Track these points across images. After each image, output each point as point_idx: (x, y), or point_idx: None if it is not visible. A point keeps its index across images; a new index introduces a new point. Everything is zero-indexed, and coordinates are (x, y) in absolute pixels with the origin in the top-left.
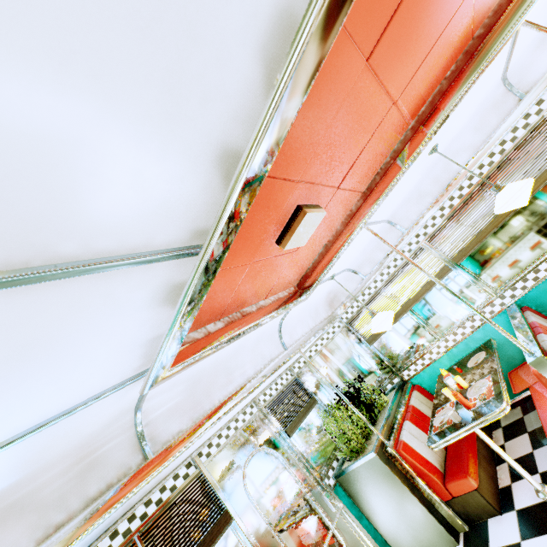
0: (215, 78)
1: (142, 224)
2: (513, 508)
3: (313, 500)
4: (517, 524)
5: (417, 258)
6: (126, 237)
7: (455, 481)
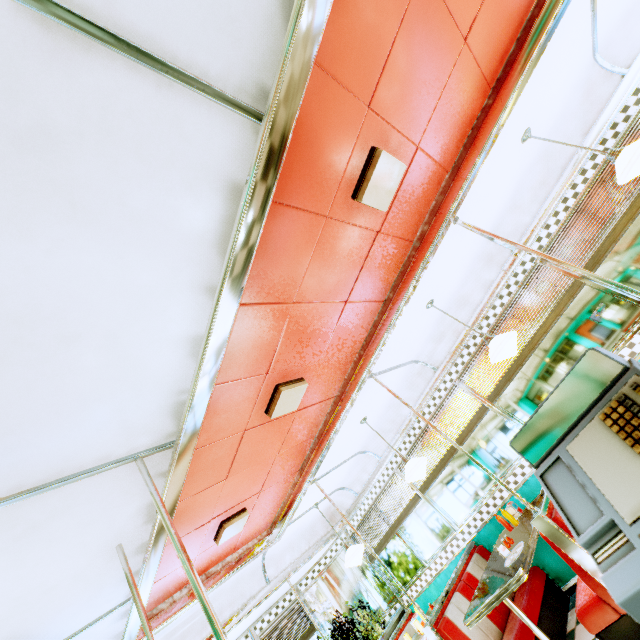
0: (117, 571)
1: (97, 611)
2: None
3: None
4: None
5: (394, 483)
6: (91, 617)
7: None
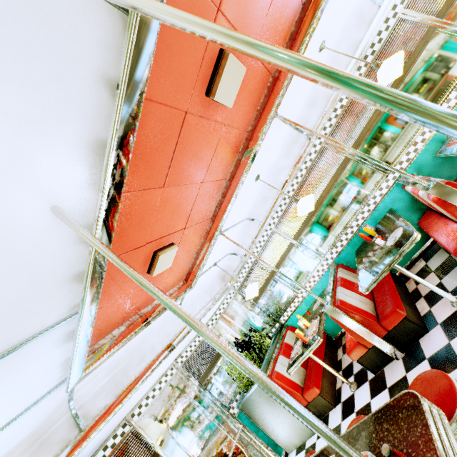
0: (57, 262)
1: (36, 321)
2: (340, 401)
3: (221, 427)
4: (341, 411)
5: (272, 240)
6: (28, 330)
7: (307, 392)
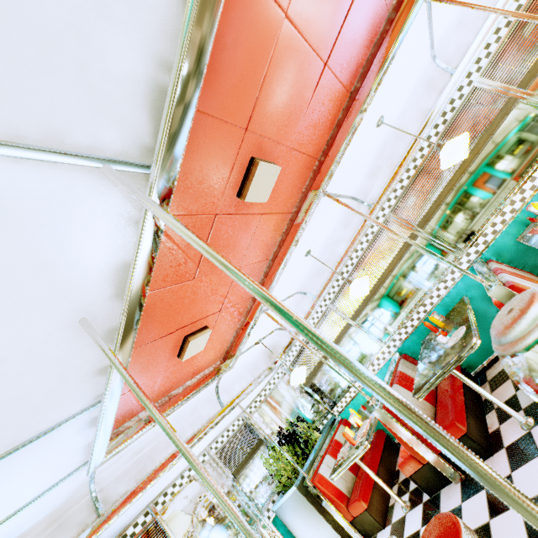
0: (83, 361)
1: (62, 411)
2: (391, 522)
3: None
4: (389, 535)
5: (327, 317)
6: (54, 419)
7: (353, 504)
